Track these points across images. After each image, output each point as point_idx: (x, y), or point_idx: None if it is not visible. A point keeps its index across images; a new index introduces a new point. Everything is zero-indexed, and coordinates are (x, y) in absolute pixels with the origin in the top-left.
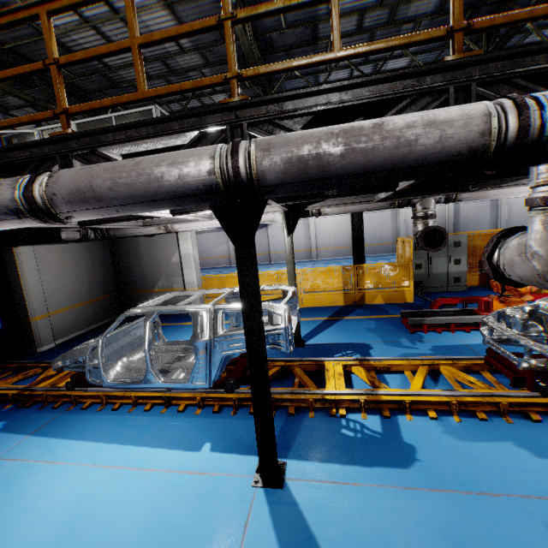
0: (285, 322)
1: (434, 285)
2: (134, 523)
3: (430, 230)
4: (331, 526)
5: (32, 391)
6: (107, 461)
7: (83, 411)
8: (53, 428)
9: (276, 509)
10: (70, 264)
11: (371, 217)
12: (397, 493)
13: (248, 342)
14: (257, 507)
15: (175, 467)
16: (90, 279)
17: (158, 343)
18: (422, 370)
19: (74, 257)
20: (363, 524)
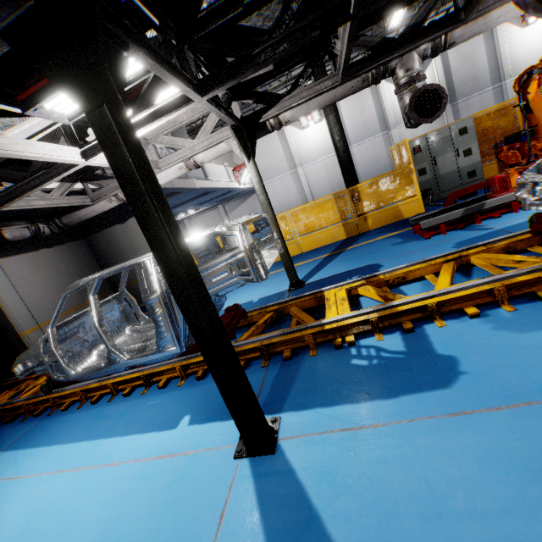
0: (244, 243)
1: (445, 188)
2: (81, 541)
3: (420, 94)
4: (344, 495)
5: (14, 404)
6: (71, 463)
7: (63, 412)
8: (28, 438)
9: (264, 484)
10: (48, 271)
11: (362, 149)
12: (440, 425)
13: (160, 262)
14: (238, 487)
15: (144, 455)
16: None
17: (140, 323)
18: (447, 267)
19: (50, 263)
20: (392, 483)
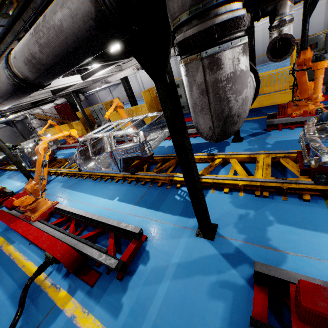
0: None
1: None
2: None
3: (28, 125)
4: None
5: None
6: None
7: None
8: None
9: None
10: (9, 132)
11: None
12: None
13: None
14: None
15: None
16: (19, 135)
17: None
18: None
19: (9, 130)
20: None
